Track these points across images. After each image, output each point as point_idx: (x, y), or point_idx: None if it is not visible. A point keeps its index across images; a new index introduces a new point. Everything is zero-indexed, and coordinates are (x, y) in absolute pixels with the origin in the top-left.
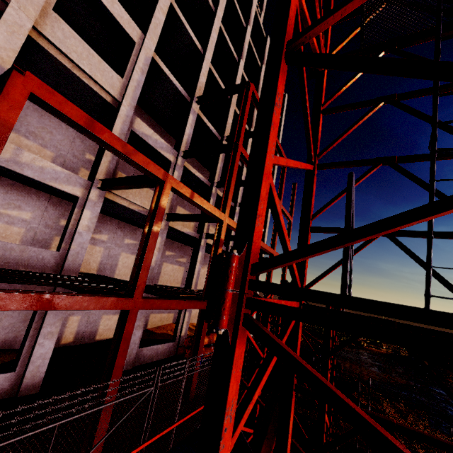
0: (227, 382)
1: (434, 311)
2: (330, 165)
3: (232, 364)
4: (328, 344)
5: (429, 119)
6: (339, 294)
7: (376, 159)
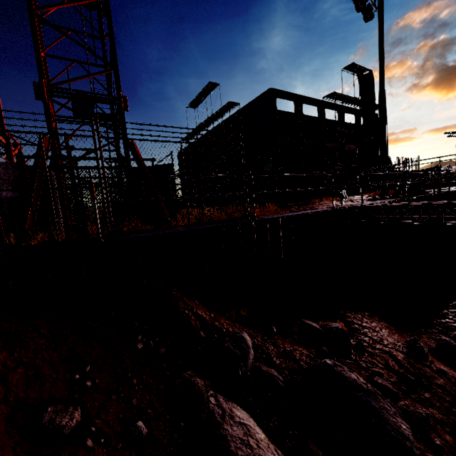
0: (50, 111)
1: (86, 94)
2: (53, 57)
3: (50, 107)
4: (70, 154)
5: (90, 48)
6: (70, 92)
7: (74, 60)
